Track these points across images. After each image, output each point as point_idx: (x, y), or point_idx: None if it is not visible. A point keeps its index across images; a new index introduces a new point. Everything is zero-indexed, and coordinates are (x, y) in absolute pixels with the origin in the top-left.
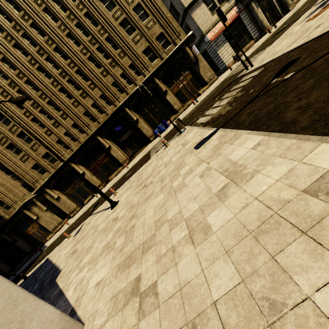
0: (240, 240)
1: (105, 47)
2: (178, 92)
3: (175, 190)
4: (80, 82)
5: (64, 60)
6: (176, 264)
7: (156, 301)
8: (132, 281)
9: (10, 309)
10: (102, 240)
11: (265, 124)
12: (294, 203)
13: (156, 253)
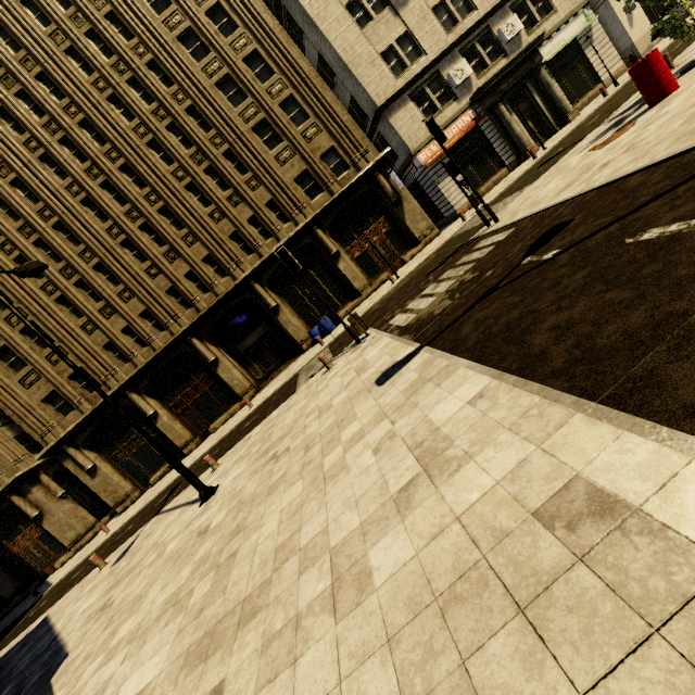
0: (416, 614)
1: (222, 167)
2: (361, 257)
3: (325, 477)
4: (167, 230)
5: (138, 188)
6: (295, 662)
7: None
8: None
9: None
10: (167, 582)
11: (499, 352)
12: (516, 540)
13: (264, 629)
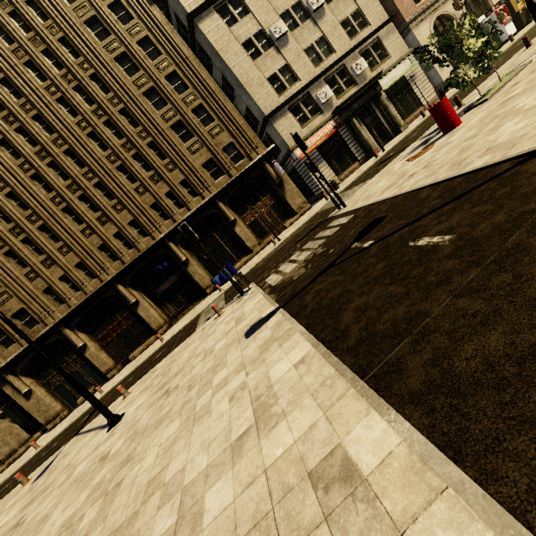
0: None
1: (146, 154)
2: (253, 223)
3: (194, 418)
4: (100, 200)
5: (79, 167)
6: None
7: None
8: None
9: None
10: (67, 504)
11: (322, 323)
12: (294, 496)
13: None
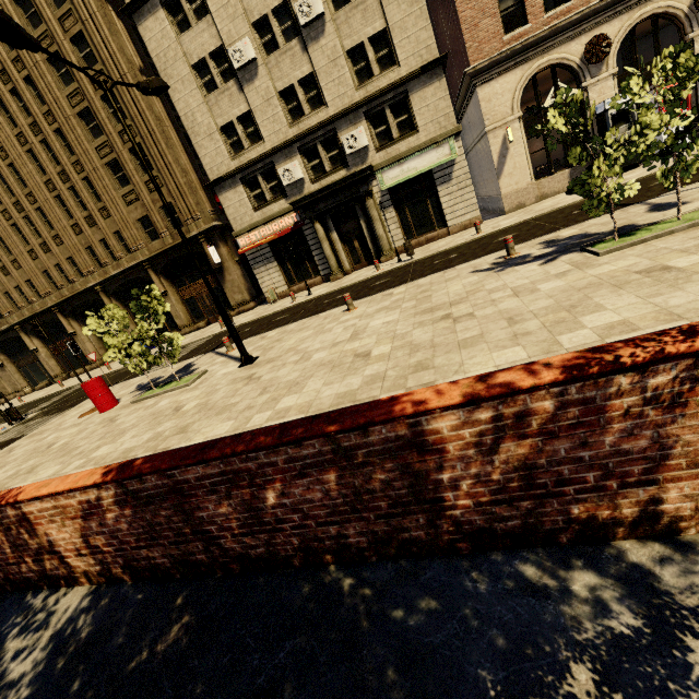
0: None
1: (80, 192)
2: (190, 300)
3: None
4: (41, 228)
5: (24, 185)
6: None
7: None
8: None
9: None
10: None
11: None
12: None
13: None
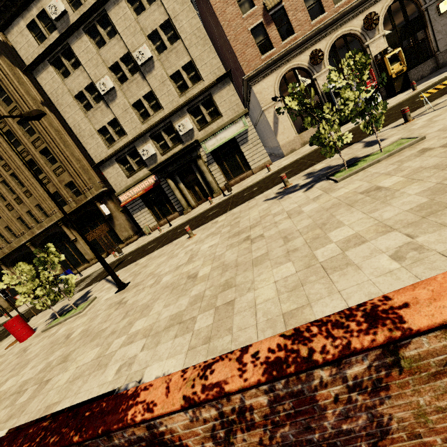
0: None
1: (9, 183)
2: (94, 241)
3: None
4: None
5: None
6: None
7: None
8: None
9: None
10: None
11: None
12: None
13: None
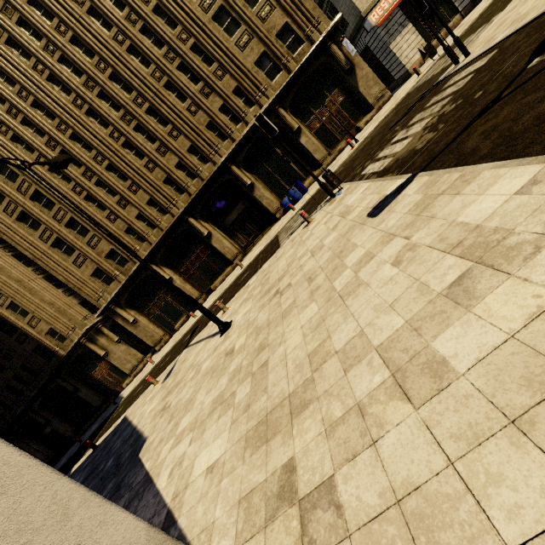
0: None
1: (191, 62)
2: (320, 130)
3: (340, 295)
4: (155, 128)
5: (127, 94)
6: (375, 444)
7: (340, 523)
8: (277, 472)
9: (55, 523)
10: (209, 388)
11: (538, 142)
12: None
13: (321, 417)
